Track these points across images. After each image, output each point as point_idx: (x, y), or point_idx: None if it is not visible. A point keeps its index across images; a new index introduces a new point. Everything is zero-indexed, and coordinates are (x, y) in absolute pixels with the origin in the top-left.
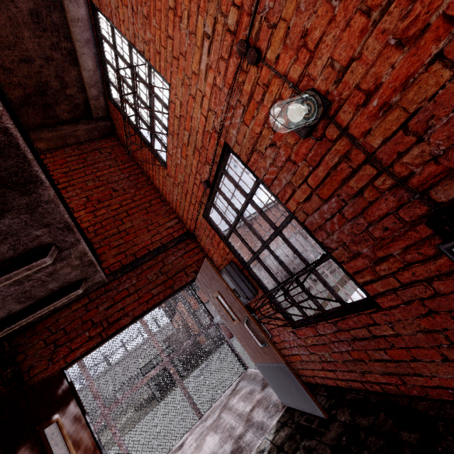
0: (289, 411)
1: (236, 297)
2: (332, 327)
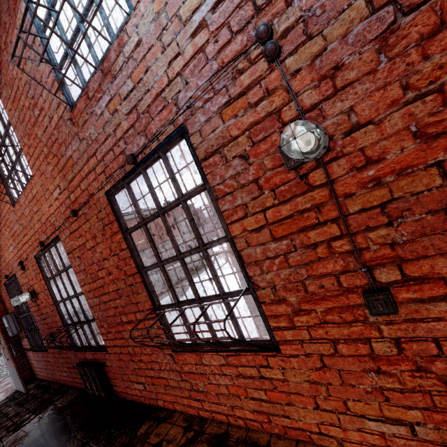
0: (16, 392)
1: (2, 335)
2: (41, 355)
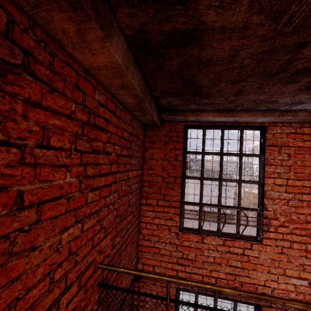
0: None
1: None
2: None
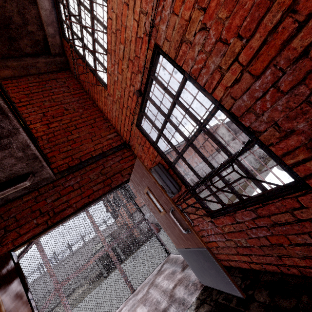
0: (207, 290)
1: (163, 190)
2: (251, 214)
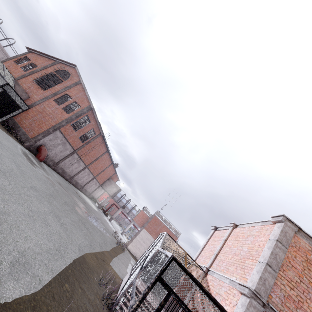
0: None
1: None
2: None
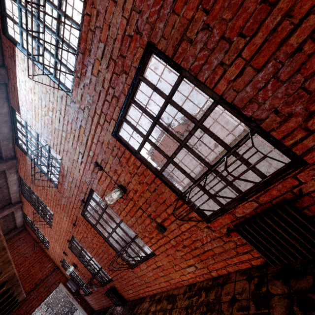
0: None
1: (69, 292)
2: (91, 296)
